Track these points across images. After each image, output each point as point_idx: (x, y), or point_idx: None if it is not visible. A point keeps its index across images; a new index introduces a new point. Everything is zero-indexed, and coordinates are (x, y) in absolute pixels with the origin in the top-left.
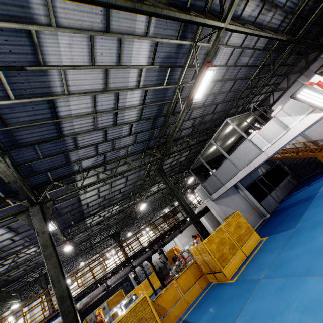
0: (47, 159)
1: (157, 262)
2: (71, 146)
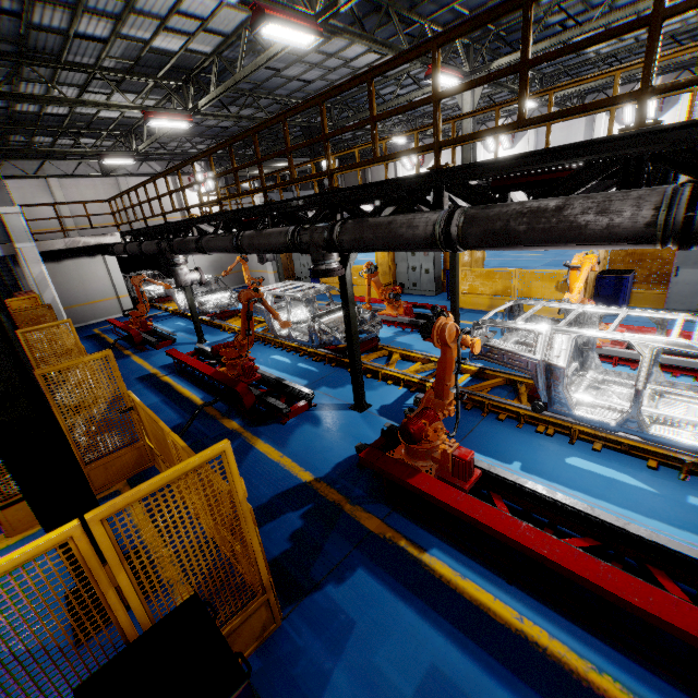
0: None
1: None
2: None
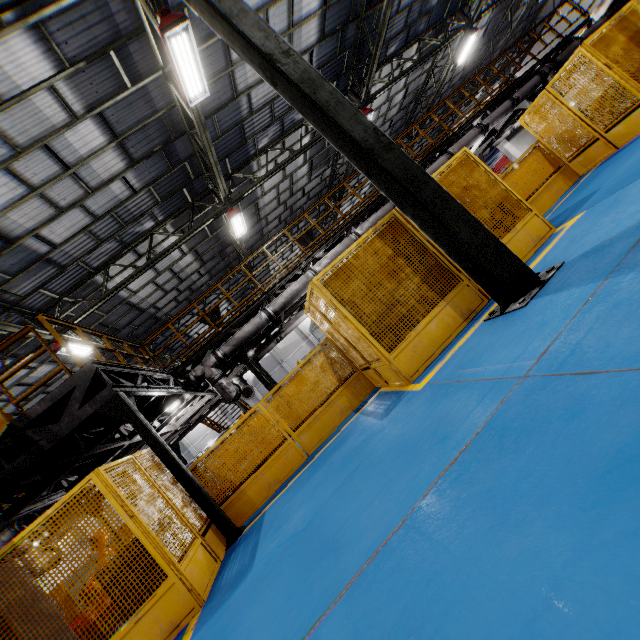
0: None
1: None
2: None
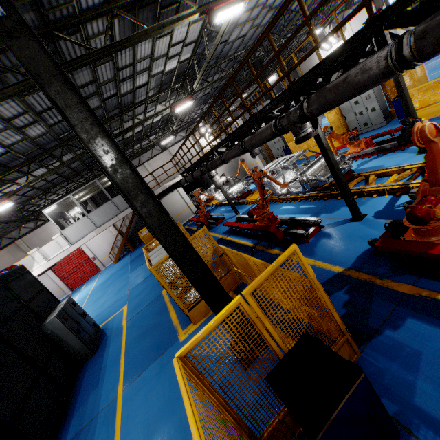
0: None
1: None
2: None
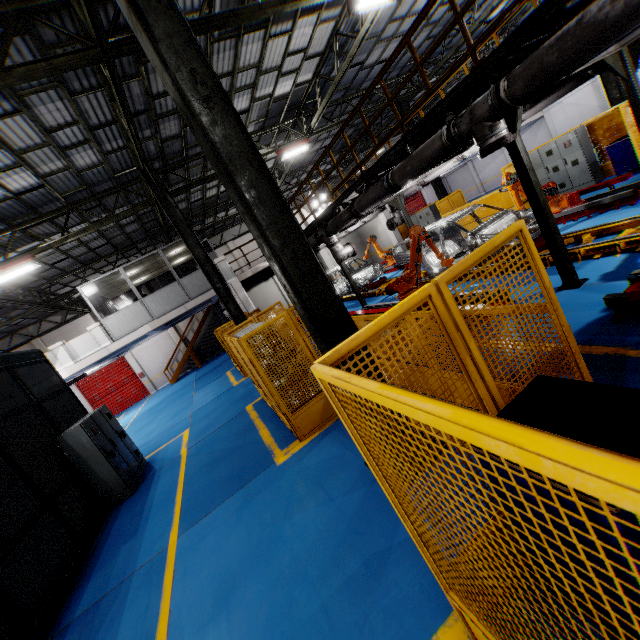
0: None
1: None
2: None
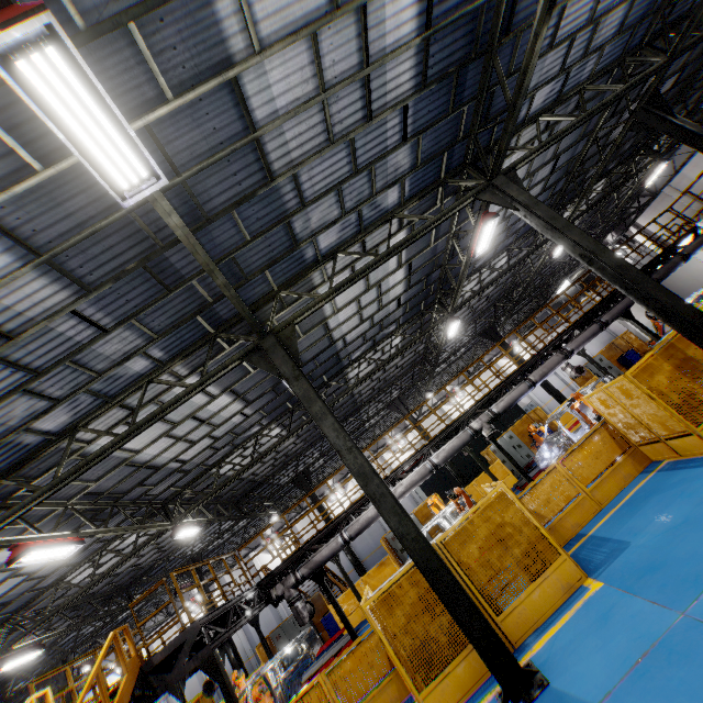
0: (509, 82)
1: (589, 367)
2: (546, 42)
